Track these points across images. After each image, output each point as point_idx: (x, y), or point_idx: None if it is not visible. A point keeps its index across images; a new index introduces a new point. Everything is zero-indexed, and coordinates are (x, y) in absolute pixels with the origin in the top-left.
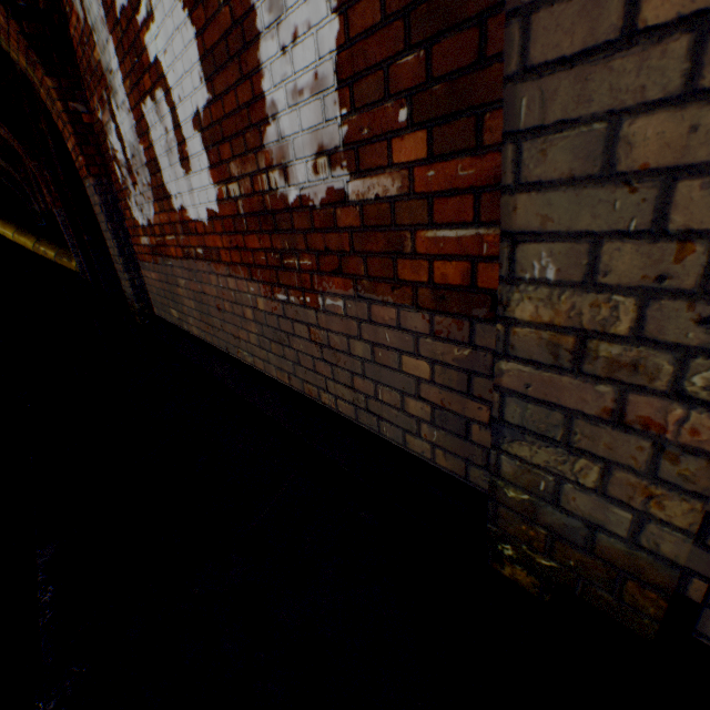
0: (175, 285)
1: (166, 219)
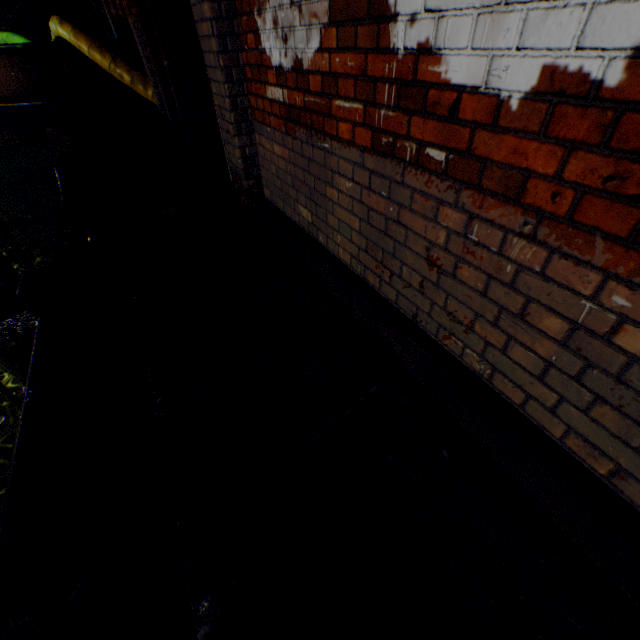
0: (323, 181)
1: (351, 65)
